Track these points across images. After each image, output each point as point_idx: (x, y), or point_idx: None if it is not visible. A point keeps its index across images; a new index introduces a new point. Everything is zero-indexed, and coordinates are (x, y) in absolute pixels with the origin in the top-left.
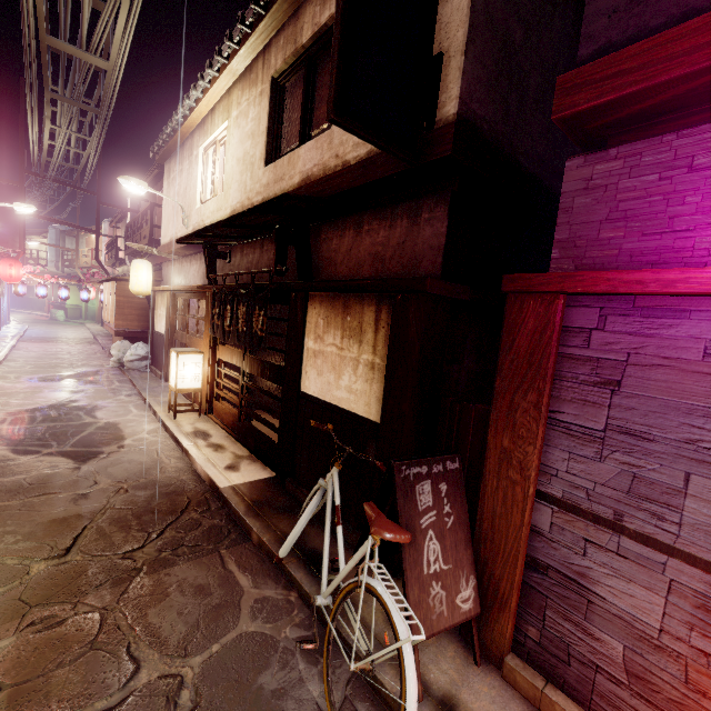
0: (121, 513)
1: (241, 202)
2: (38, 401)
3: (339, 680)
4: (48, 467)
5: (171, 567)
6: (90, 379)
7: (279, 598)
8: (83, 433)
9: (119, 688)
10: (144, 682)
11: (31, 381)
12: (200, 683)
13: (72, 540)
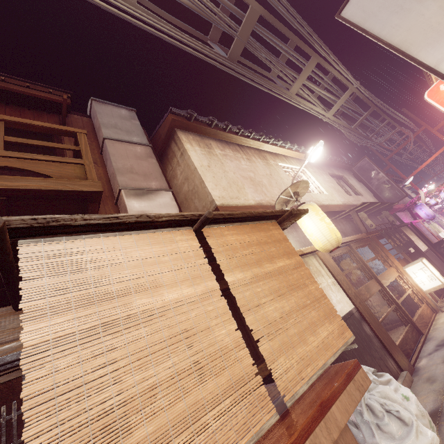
0: None
1: (346, 201)
2: None
3: None
4: None
5: None
6: None
7: None
8: None
9: None
10: None
11: None
12: None
13: None
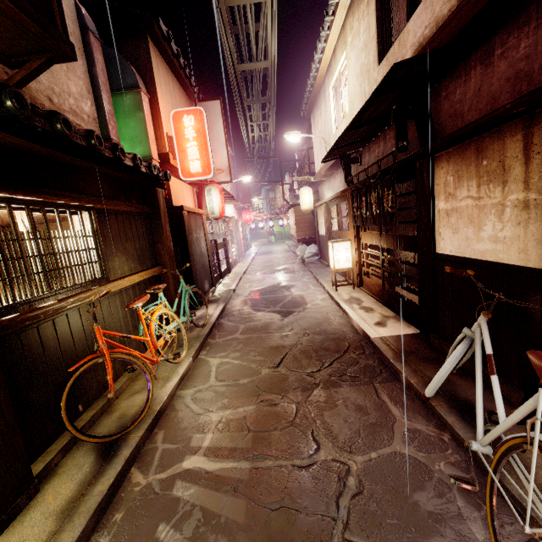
0: (306, 348)
1: None
2: (263, 284)
3: (510, 537)
4: (268, 318)
5: (338, 387)
6: (288, 271)
7: (430, 434)
8: (285, 301)
9: (307, 456)
10: (323, 459)
11: (261, 274)
12: (362, 477)
13: (280, 359)
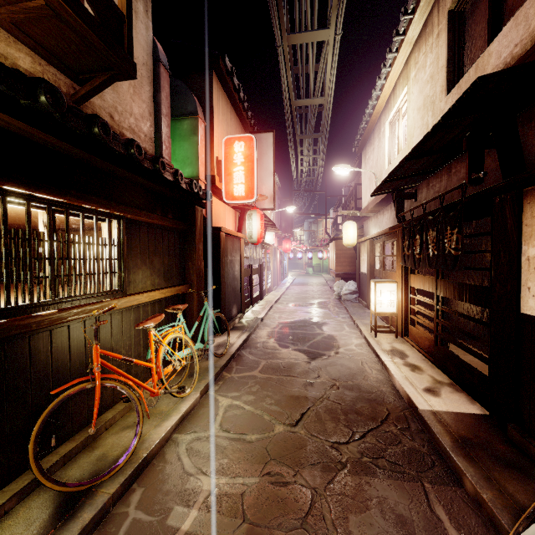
0: (333, 405)
1: None
2: (294, 317)
3: None
4: (293, 358)
5: (371, 476)
6: (322, 306)
7: None
8: (314, 339)
9: None
10: None
11: (292, 306)
12: None
13: (300, 415)
